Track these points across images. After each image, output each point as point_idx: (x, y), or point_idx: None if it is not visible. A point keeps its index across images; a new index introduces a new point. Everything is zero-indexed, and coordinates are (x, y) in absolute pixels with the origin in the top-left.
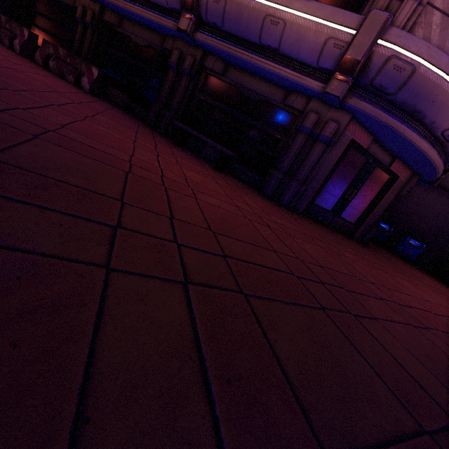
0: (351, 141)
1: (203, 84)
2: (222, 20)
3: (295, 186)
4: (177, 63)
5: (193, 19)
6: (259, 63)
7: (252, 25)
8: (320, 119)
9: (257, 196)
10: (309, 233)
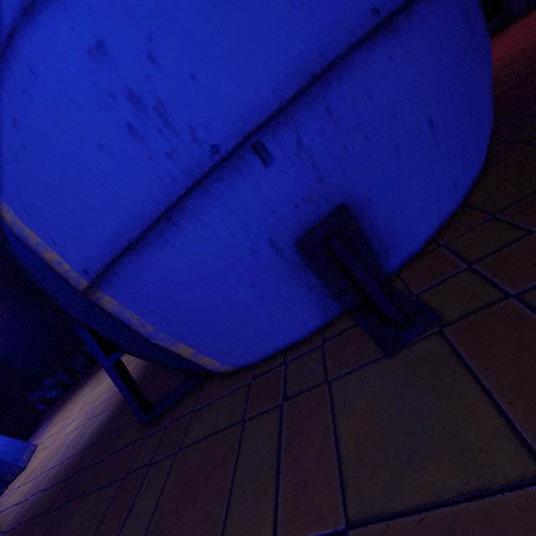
0: None
1: None
2: None
3: None
4: None
5: None
6: None
7: None
8: None
9: (513, 26)
10: None
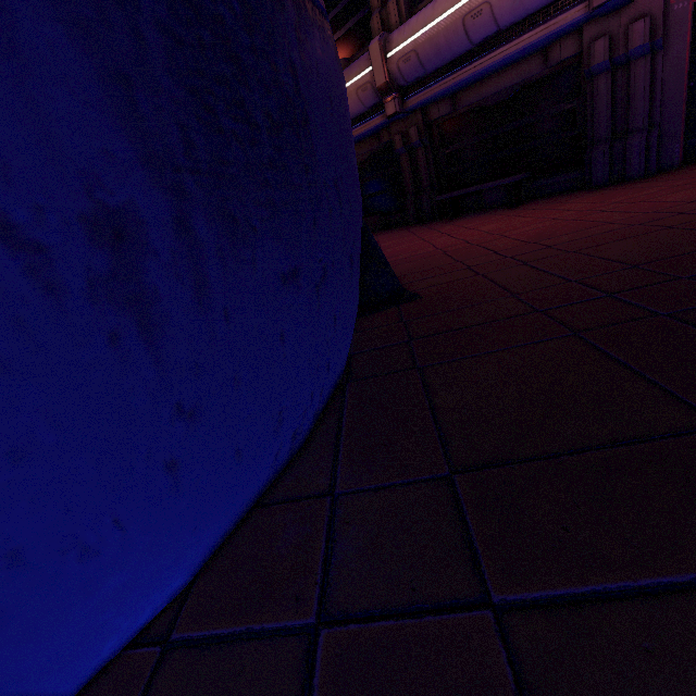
0: (695, 8)
1: (439, 139)
2: (422, 69)
3: (637, 141)
4: (403, 146)
5: (396, 97)
6: (487, 63)
7: (455, 41)
8: (613, 37)
9: (583, 196)
10: (690, 180)
